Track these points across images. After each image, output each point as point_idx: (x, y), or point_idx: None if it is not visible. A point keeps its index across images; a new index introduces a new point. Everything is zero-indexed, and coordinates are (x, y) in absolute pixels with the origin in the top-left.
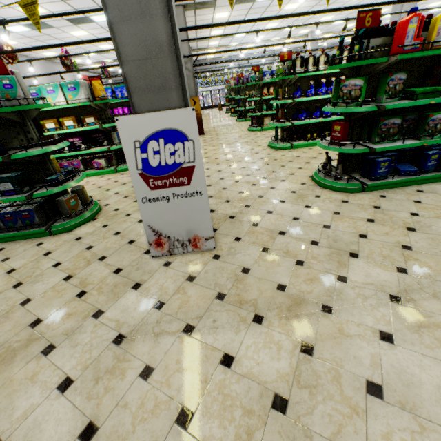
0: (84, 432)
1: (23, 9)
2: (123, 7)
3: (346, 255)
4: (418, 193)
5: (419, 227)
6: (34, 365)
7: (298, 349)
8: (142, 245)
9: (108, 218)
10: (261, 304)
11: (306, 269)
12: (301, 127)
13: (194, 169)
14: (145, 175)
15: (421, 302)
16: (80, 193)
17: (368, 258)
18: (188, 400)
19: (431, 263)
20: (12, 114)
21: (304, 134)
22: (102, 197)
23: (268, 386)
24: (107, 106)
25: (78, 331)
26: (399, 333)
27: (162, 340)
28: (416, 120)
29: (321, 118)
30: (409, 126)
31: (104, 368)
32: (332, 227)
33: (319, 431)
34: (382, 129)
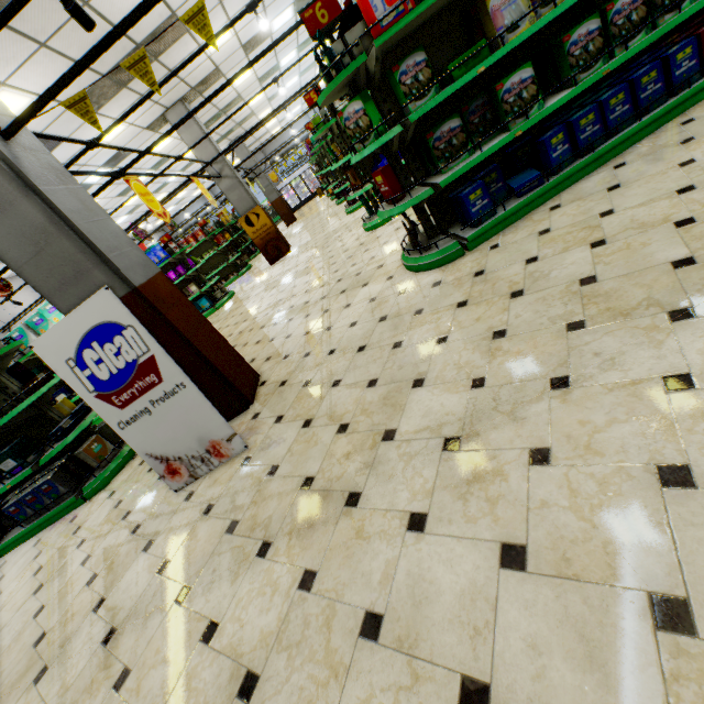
0: None
1: None
2: None
3: (408, 387)
4: (551, 214)
5: (531, 284)
6: (23, 702)
7: (297, 584)
8: None
9: None
10: (274, 523)
11: (348, 437)
12: None
13: (155, 359)
14: (103, 395)
15: (487, 434)
16: (107, 429)
17: (437, 380)
18: None
19: (526, 350)
20: None
21: None
22: None
23: (243, 660)
24: None
25: (75, 637)
26: (437, 507)
27: (151, 623)
28: (490, 102)
29: None
30: (485, 117)
31: (83, 686)
32: (404, 343)
33: None
34: (440, 148)
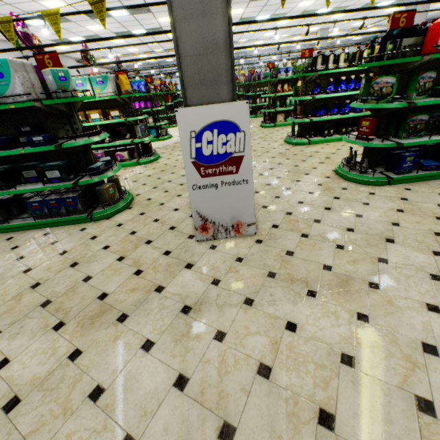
0: (177, 381)
1: (91, 6)
2: (187, 6)
3: (383, 240)
4: None
5: None
6: (114, 330)
7: (354, 317)
8: (184, 231)
9: (143, 206)
10: (311, 282)
11: (348, 252)
12: (318, 124)
13: (243, 158)
14: (197, 163)
15: None
16: (116, 182)
17: (404, 243)
18: (264, 357)
19: None
20: (62, 105)
21: (320, 131)
22: (131, 188)
23: (333, 346)
24: (131, 100)
25: (146, 303)
26: None
27: (227, 310)
28: None
29: (338, 115)
30: (435, 122)
31: (179, 333)
32: (364, 216)
33: (387, 380)
34: (410, 125)
